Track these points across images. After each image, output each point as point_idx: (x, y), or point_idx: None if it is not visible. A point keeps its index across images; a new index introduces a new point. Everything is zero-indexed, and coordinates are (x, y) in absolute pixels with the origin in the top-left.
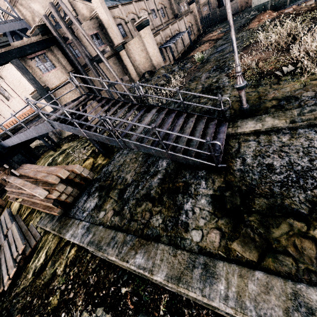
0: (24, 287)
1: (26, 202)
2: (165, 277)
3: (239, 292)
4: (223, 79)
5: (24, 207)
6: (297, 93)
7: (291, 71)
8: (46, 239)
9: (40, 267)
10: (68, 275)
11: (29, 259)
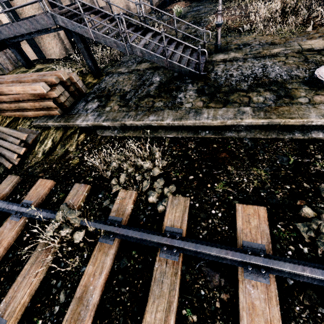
0: (36, 162)
1: (4, 112)
2: (172, 120)
3: (214, 115)
4: (200, 31)
5: (0, 117)
6: (250, 42)
7: (248, 30)
8: (48, 133)
9: (49, 149)
10: (81, 149)
11: (32, 148)
